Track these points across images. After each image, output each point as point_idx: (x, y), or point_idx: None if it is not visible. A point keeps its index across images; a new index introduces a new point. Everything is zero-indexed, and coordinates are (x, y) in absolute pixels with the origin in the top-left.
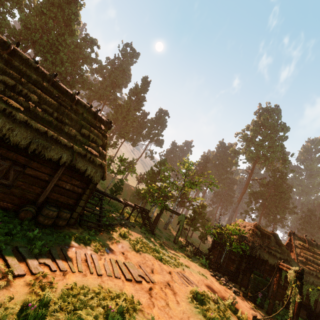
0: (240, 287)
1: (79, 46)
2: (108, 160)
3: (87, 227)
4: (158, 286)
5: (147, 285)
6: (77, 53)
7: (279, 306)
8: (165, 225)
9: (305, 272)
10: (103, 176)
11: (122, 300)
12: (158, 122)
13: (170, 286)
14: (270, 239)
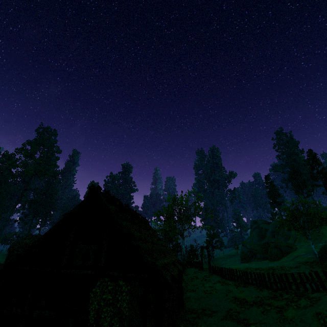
0: None
1: None
2: None
3: None
4: None
5: None
6: None
7: None
8: None
9: None
10: None
11: None
12: None
13: None
14: None
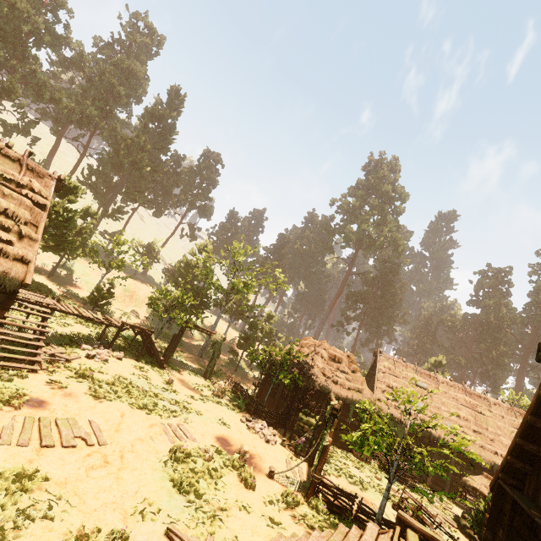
0: (285, 433)
1: (21, 6)
2: (94, 243)
3: (6, 367)
4: (110, 449)
5: (85, 450)
6: (17, 21)
7: (337, 452)
8: (201, 350)
9: (382, 403)
10: (24, 280)
11: (8, 479)
12: (202, 174)
13: (134, 446)
14: (341, 363)
